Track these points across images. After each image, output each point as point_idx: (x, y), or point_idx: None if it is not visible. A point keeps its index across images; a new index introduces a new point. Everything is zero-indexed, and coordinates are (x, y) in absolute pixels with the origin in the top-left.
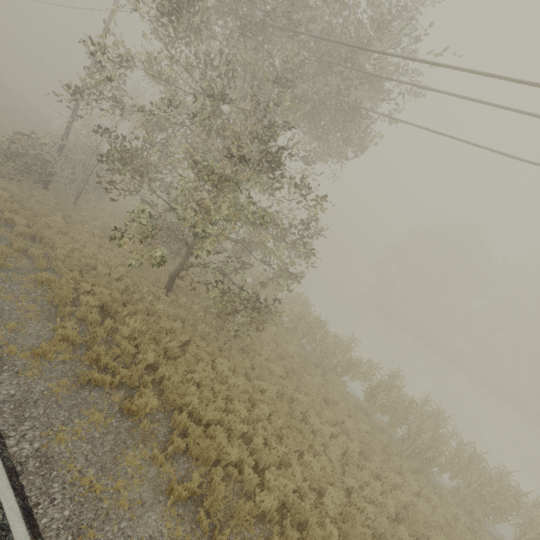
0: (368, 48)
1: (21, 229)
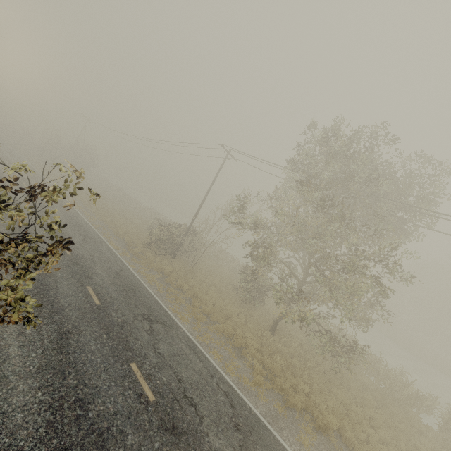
0: (432, 211)
1: (189, 292)
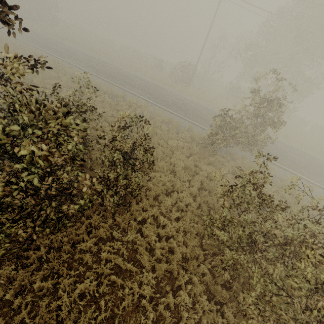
0: None
1: (217, 104)
